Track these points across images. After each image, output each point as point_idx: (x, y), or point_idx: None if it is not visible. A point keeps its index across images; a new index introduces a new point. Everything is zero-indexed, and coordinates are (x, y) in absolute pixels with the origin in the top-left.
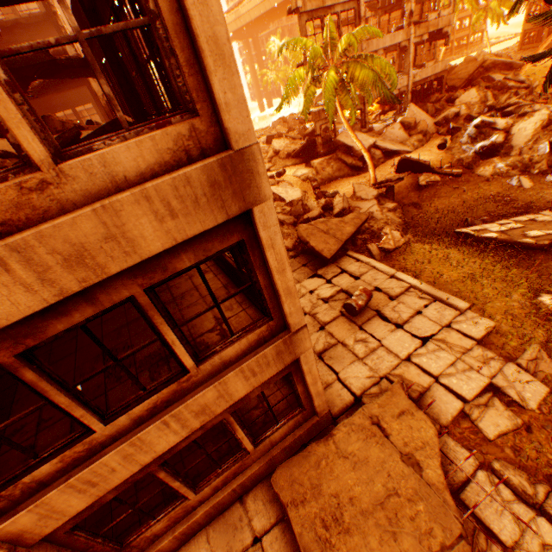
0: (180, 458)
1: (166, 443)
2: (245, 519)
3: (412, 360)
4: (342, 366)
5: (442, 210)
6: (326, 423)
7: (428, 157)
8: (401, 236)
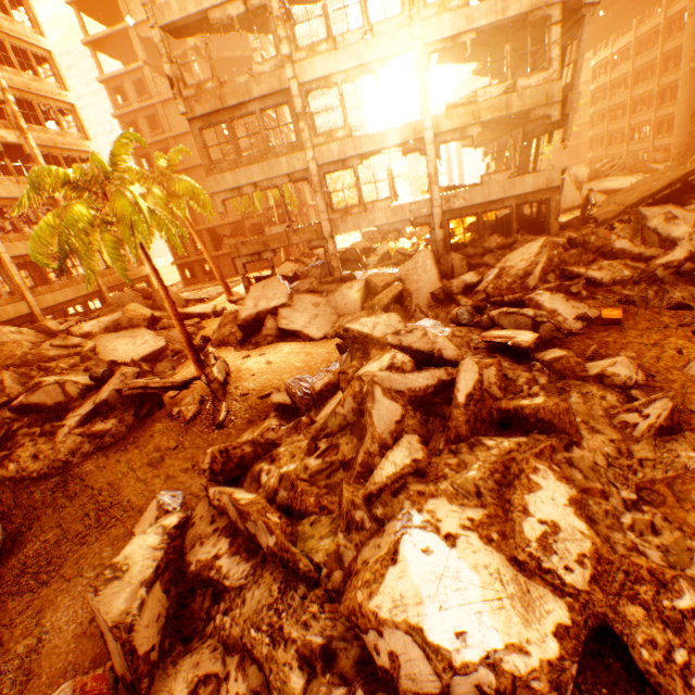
0: None
1: None
2: None
3: None
4: None
5: (88, 479)
6: None
7: (297, 360)
8: None
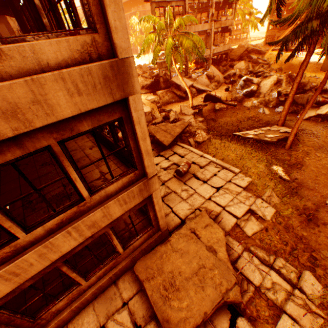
0: (75, 263)
1: (68, 246)
2: (117, 293)
3: (212, 199)
4: (175, 204)
5: (226, 123)
6: (165, 236)
7: (220, 95)
8: (206, 135)
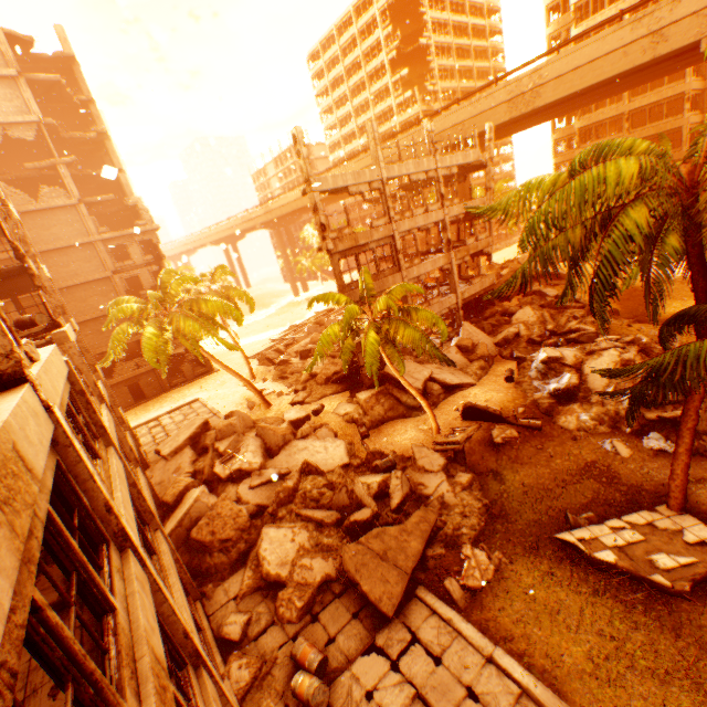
0: None
1: None
2: None
3: None
4: None
5: (530, 488)
6: None
7: (496, 393)
8: (488, 556)
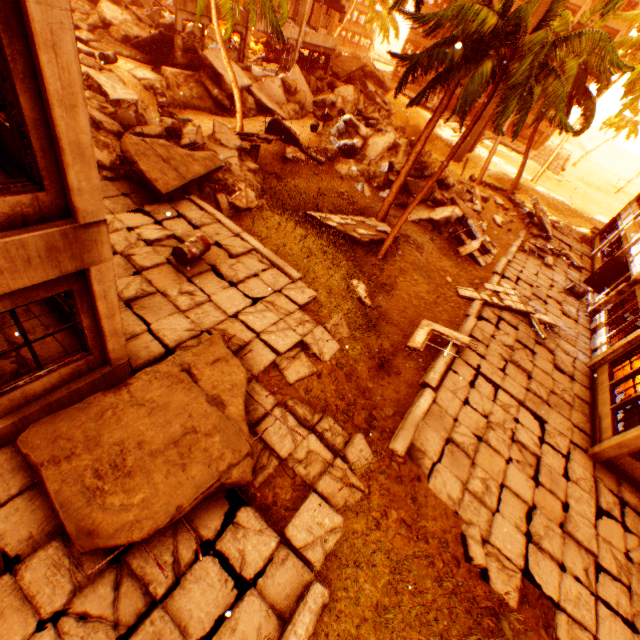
0: None
1: None
2: None
3: (240, 318)
4: (159, 317)
5: (300, 191)
6: (123, 378)
7: (300, 133)
8: (256, 199)
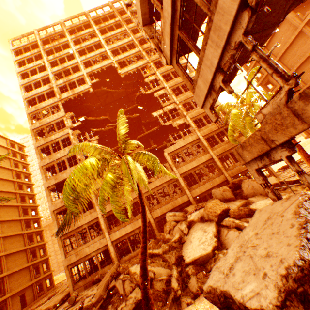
0: None
1: None
2: None
3: None
4: None
5: None
6: None
7: None
8: None
